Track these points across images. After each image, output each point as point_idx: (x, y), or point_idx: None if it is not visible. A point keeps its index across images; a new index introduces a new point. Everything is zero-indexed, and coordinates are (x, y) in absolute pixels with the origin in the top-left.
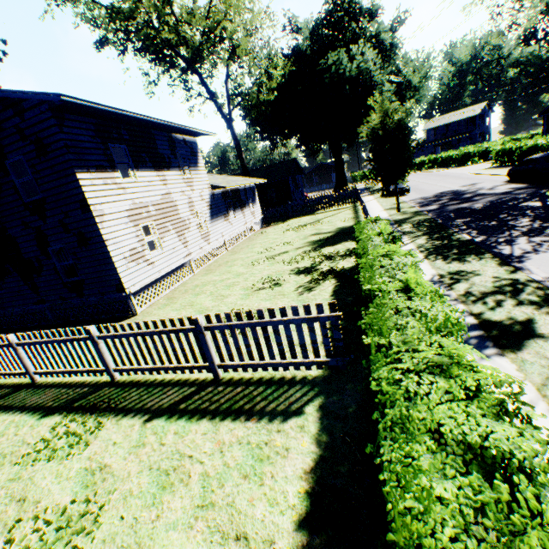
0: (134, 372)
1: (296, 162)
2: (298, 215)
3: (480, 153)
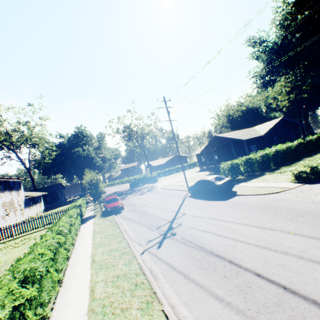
0: (21, 234)
1: (62, 184)
2: (63, 205)
3: None
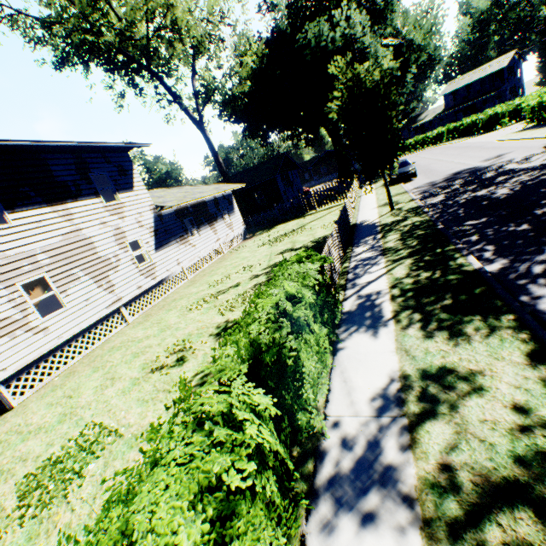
0: None
1: (287, 157)
2: (288, 219)
3: (511, 113)
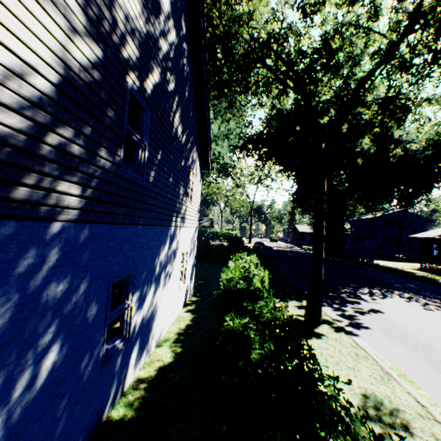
0: None
1: None
2: None
3: None
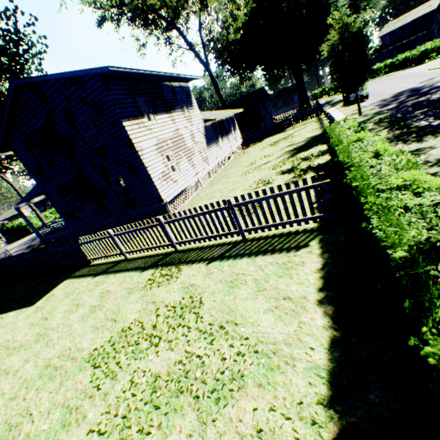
0: (188, 243)
1: (263, 90)
2: (271, 135)
3: (438, 48)
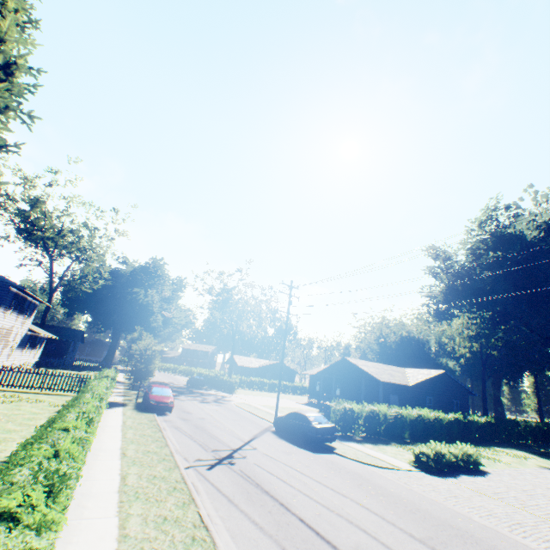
0: (3, 386)
1: (83, 332)
2: (67, 369)
3: None
